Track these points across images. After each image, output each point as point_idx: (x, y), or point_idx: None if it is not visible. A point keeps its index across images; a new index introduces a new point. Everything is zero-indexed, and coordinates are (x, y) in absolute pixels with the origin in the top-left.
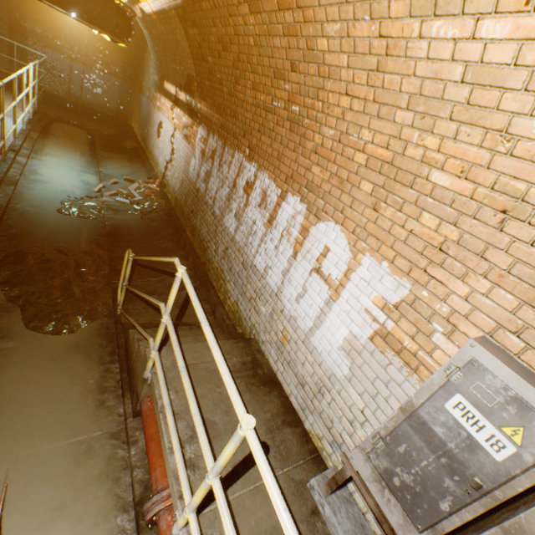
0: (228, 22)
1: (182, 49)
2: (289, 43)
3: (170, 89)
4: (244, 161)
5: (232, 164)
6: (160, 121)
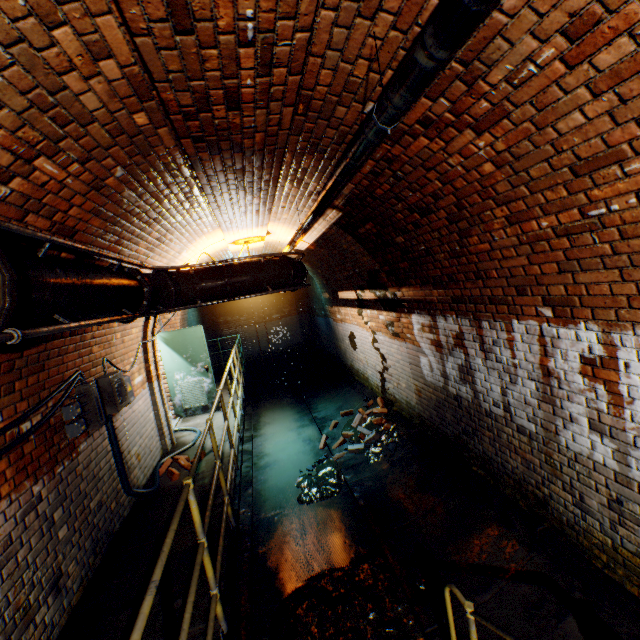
0: (426, 179)
1: (352, 254)
2: (621, 93)
3: (348, 297)
4: (547, 329)
5: (515, 341)
6: (350, 332)
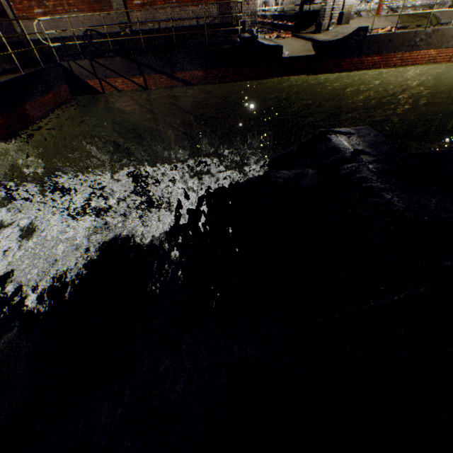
0: None
1: None
2: None
3: None
4: None
5: None
6: None
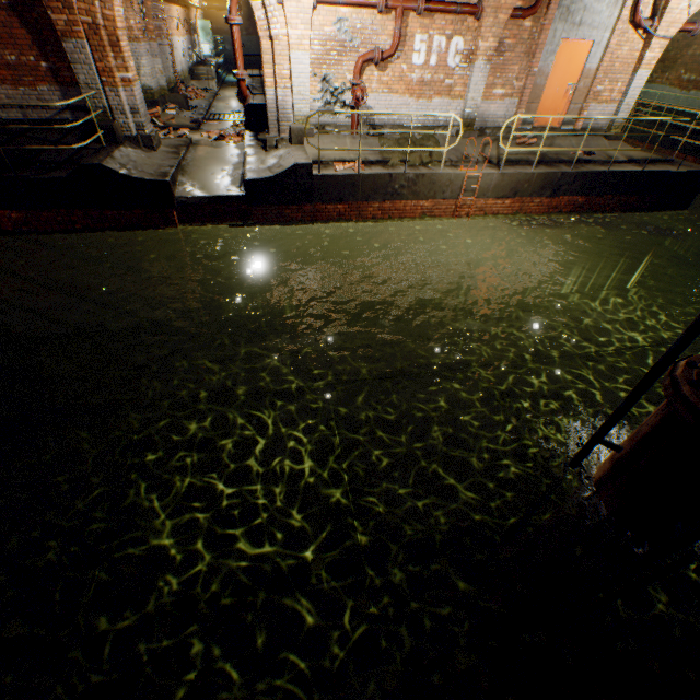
0: None
1: None
2: None
3: None
4: None
5: None
6: None
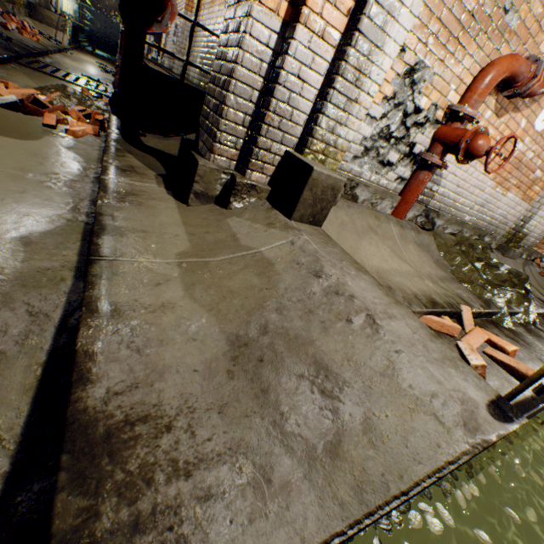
0: None
1: None
2: None
3: None
4: None
5: None
6: None
